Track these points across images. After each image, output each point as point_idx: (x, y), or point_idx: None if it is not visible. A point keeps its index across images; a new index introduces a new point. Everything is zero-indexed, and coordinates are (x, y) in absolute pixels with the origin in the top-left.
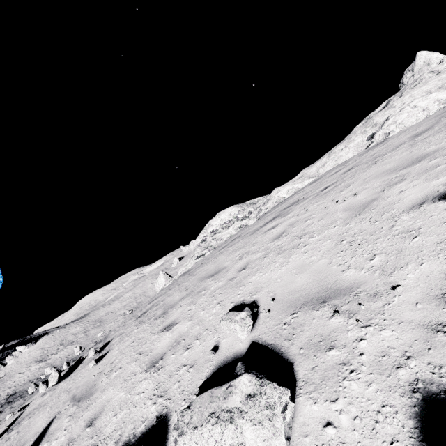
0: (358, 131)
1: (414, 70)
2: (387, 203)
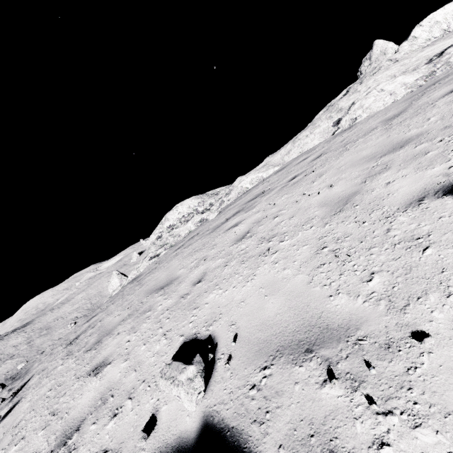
0: (323, 116)
1: (371, 59)
2: (373, 197)
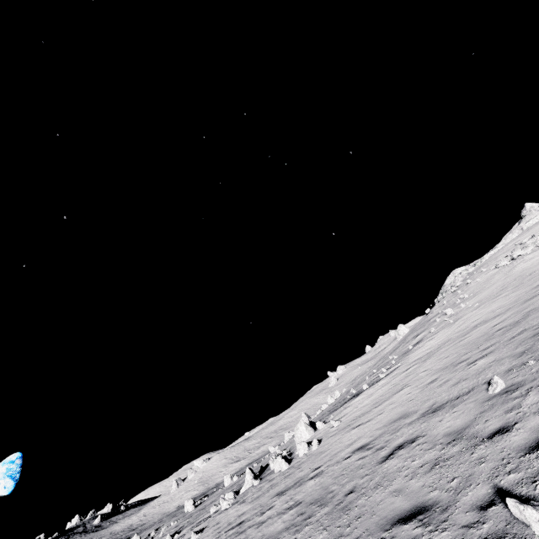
0: (515, 230)
1: (526, 210)
2: (535, 229)
